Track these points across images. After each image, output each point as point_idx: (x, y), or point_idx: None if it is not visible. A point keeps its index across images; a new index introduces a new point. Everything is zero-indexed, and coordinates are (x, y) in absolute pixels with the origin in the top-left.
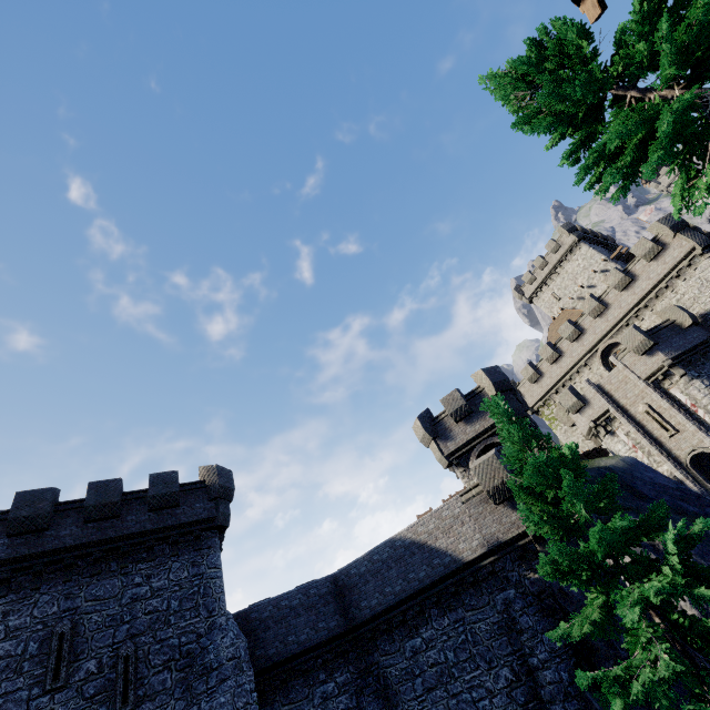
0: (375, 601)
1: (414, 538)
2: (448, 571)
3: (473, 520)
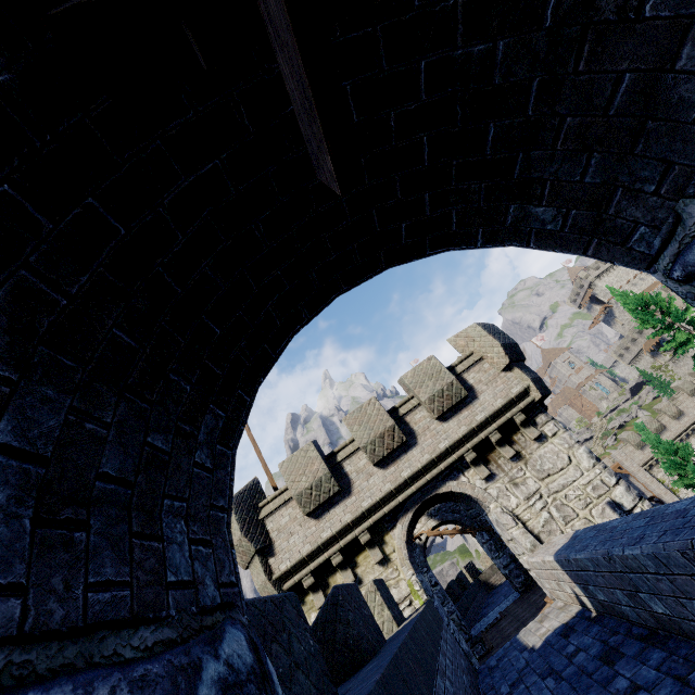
0: None
1: None
2: None
3: None
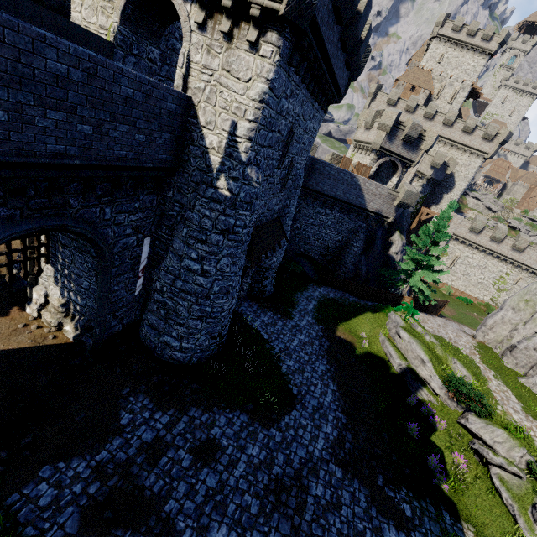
0: (324, 188)
1: (361, 184)
2: (359, 206)
3: (383, 201)
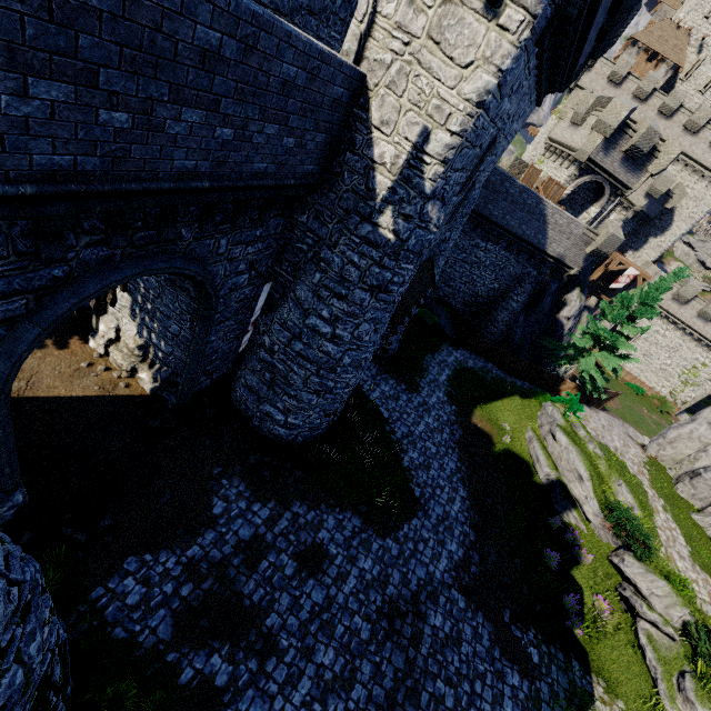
0: (493, 212)
1: (548, 215)
2: (536, 246)
3: (572, 243)
